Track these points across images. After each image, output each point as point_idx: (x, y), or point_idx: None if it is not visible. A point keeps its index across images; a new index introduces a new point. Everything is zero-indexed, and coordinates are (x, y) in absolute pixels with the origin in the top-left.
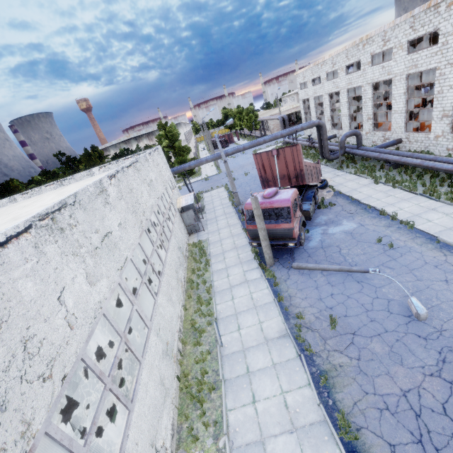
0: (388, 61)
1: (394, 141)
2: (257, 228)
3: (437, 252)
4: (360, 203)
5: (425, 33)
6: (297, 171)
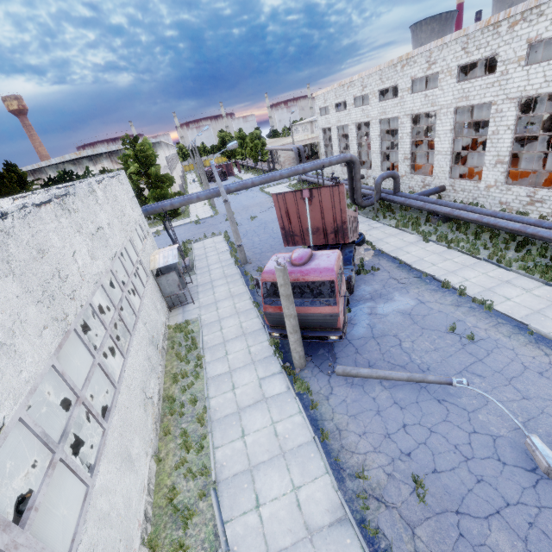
0: (432, 89)
1: (437, 189)
2: (284, 315)
3: (534, 349)
4: (412, 268)
5: (481, 58)
6: (337, 223)
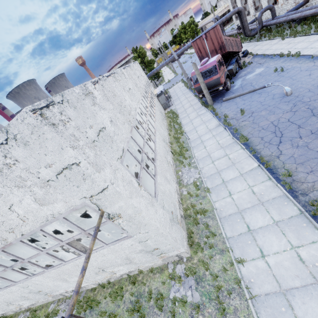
0: None
1: (302, 3)
2: (199, 83)
3: (310, 63)
4: (269, 56)
5: None
6: (220, 44)
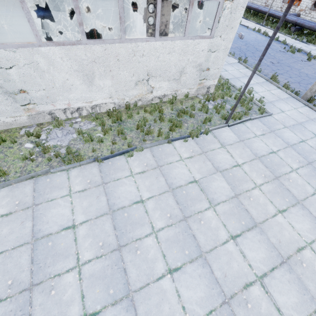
0: None
1: None
2: None
3: (247, 30)
4: None
5: None
6: None
